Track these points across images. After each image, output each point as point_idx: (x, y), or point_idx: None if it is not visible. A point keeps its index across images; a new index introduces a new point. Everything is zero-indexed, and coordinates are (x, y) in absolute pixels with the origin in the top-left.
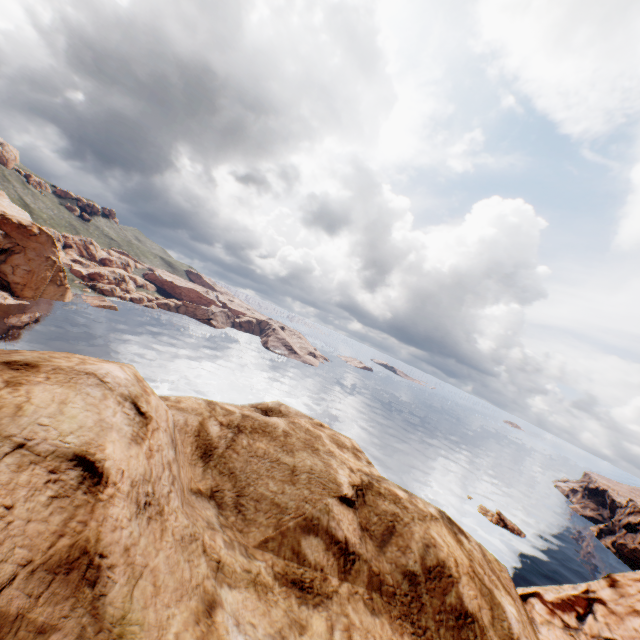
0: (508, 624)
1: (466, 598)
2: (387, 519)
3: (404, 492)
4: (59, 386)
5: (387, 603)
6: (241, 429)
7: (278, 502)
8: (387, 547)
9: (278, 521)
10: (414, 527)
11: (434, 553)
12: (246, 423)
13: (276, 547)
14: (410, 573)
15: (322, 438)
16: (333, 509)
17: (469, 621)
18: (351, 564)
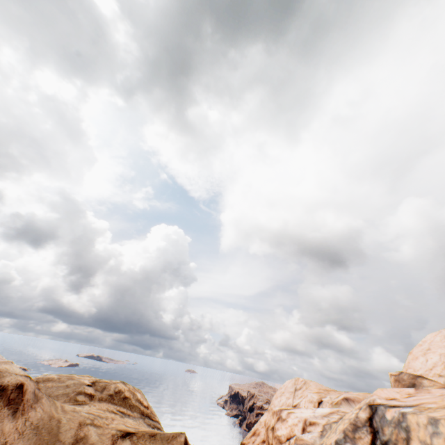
0: (138, 397)
1: (127, 394)
2: (103, 386)
3: (109, 380)
4: (7, 364)
5: (105, 401)
6: (39, 381)
7: (65, 393)
8: (104, 392)
9: (68, 395)
10: (112, 385)
11: (118, 388)
12: (40, 379)
13: (69, 401)
14: (111, 394)
15: (75, 376)
16: (86, 387)
17: (127, 398)
18: (93, 397)
